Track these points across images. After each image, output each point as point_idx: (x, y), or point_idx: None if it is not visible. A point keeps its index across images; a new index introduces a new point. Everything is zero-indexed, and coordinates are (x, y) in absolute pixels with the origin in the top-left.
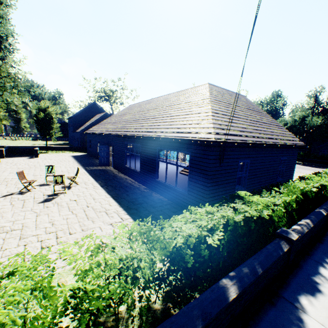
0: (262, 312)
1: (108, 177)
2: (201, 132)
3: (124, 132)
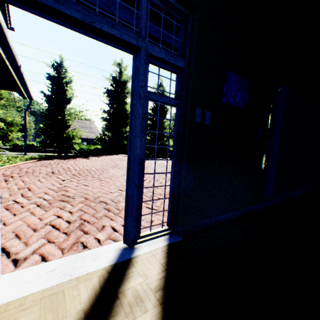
0: None
1: None
2: None
3: None
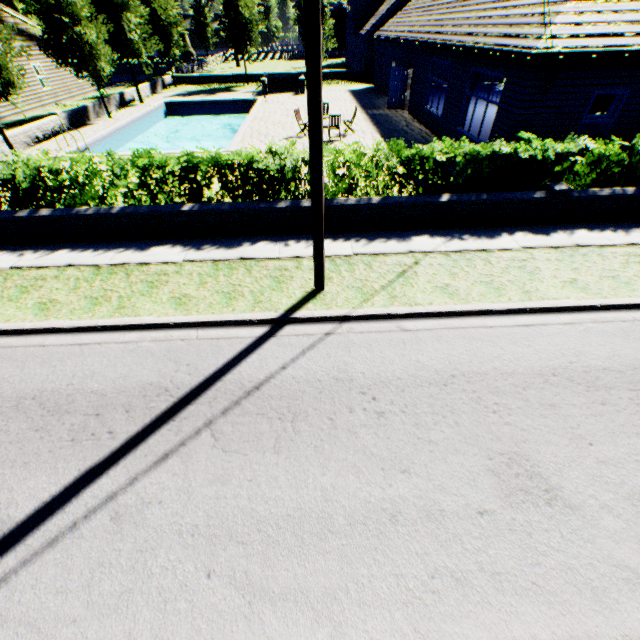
0: (471, 228)
1: (394, 127)
2: (531, 36)
3: (434, 36)
